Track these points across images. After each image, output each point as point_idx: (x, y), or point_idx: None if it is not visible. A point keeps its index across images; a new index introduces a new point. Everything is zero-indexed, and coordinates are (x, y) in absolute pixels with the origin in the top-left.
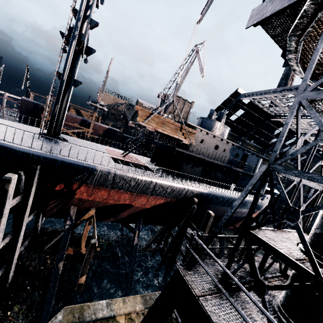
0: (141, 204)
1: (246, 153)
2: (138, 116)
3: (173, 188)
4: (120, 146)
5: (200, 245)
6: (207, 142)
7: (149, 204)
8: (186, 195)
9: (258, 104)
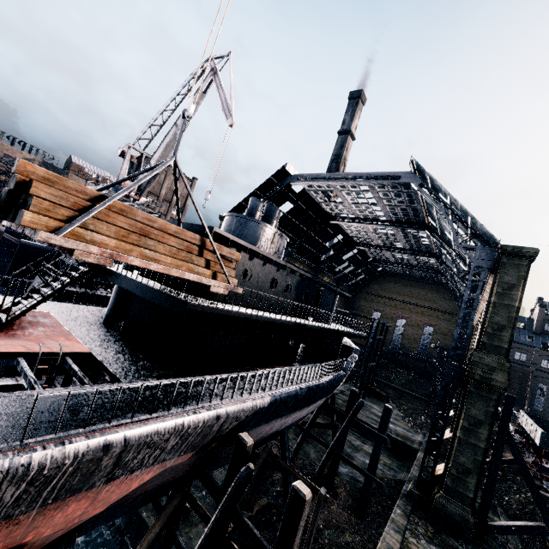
0: (67, 521)
1: (320, 288)
2: (28, 206)
3: (187, 432)
4: (12, 269)
5: None
6: (257, 273)
7: (102, 504)
8: (222, 429)
9: (314, 195)
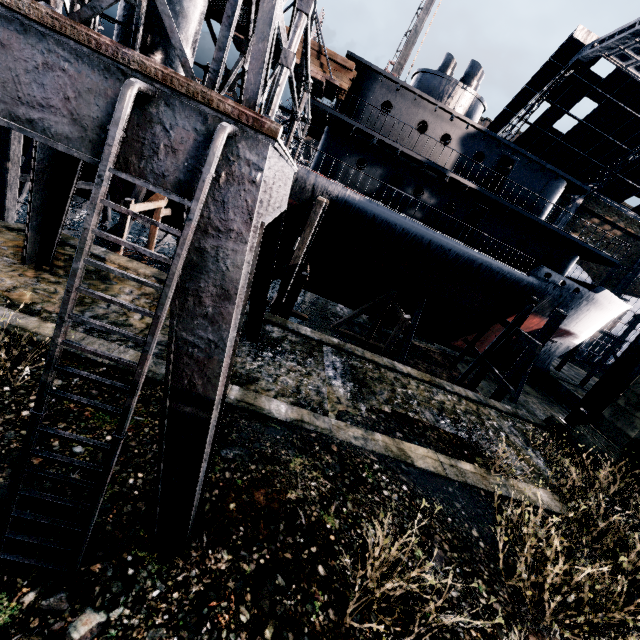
0: None
1: (509, 156)
2: None
3: None
4: None
5: (294, 257)
6: (399, 110)
7: None
8: (316, 194)
9: (638, 75)
